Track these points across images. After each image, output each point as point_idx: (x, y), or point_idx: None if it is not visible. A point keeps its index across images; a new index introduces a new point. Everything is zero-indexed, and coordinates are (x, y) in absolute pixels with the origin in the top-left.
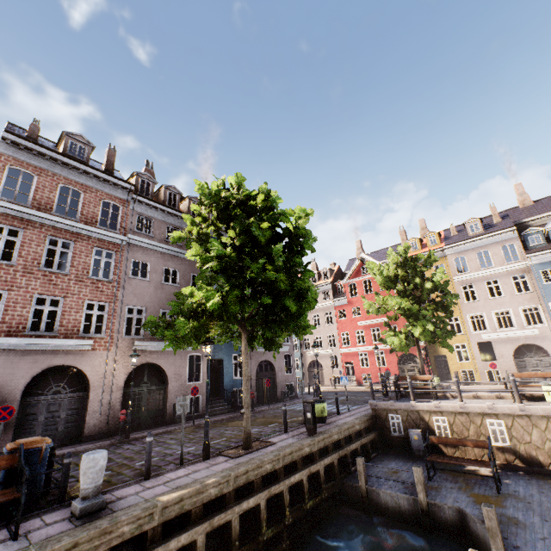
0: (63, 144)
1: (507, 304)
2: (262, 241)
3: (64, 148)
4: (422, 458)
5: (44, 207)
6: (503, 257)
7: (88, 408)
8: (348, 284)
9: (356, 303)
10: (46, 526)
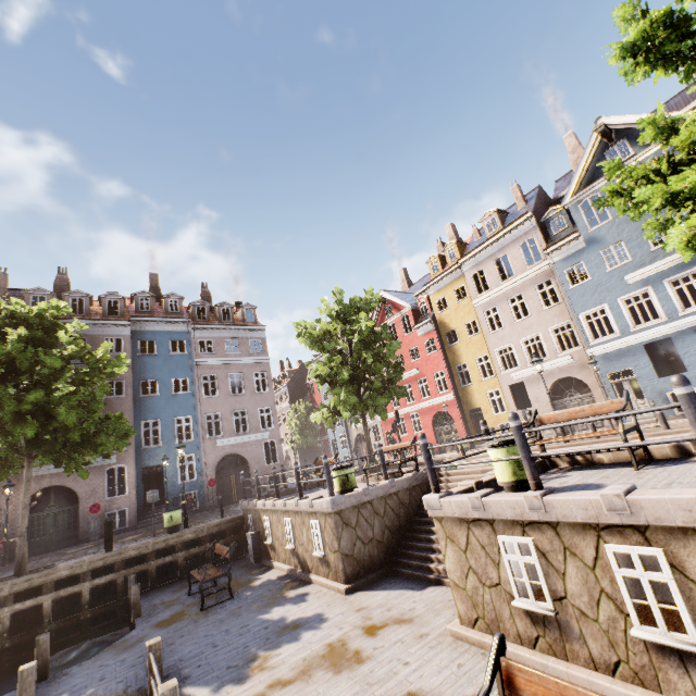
0: None
1: (535, 326)
2: None
3: None
4: (254, 564)
5: None
6: (523, 261)
7: None
8: None
9: None
10: None
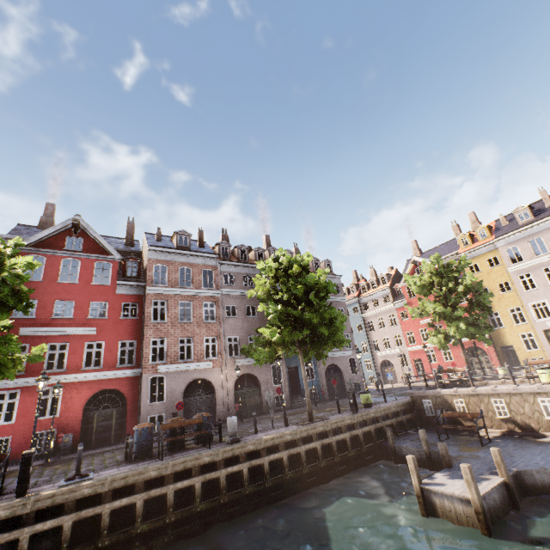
0: (175, 239)
1: None
2: (299, 295)
3: (176, 242)
4: (448, 431)
5: (174, 284)
6: None
7: (216, 404)
8: (405, 287)
9: (416, 303)
10: (219, 446)
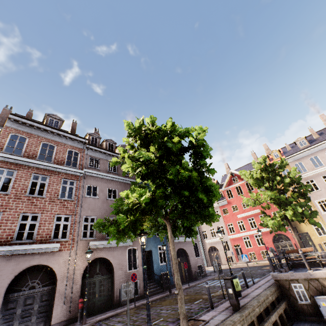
0: (45, 120)
1: None
2: (175, 151)
3: (45, 122)
4: None
5: (31, 156)
6: None
7: (55, 299)
8: (225, 190)
9: (233, 202)
10: None
